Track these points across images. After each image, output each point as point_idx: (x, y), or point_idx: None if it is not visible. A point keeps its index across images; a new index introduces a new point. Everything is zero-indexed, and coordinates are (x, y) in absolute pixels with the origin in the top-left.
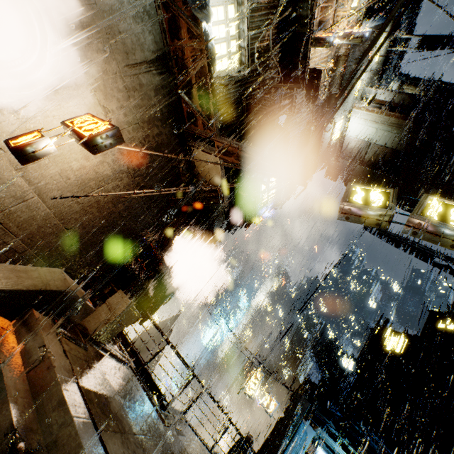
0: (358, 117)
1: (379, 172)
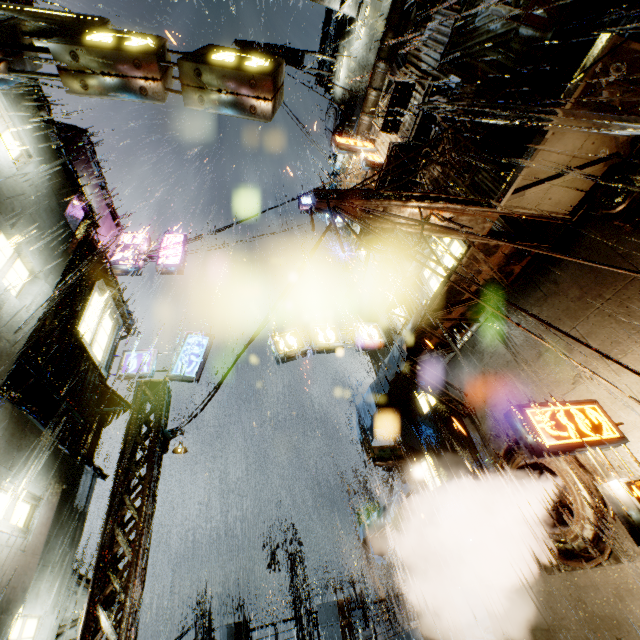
0: None
1: None
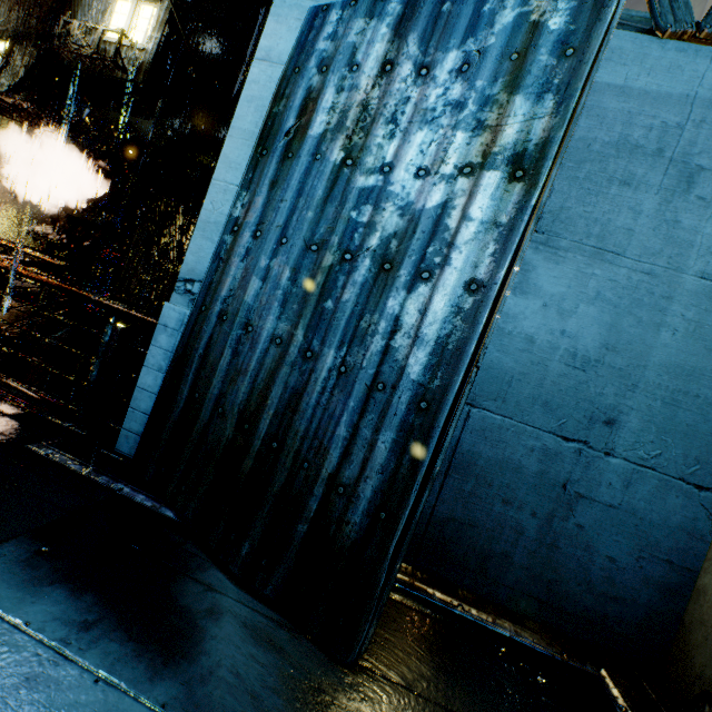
0: None
1: None
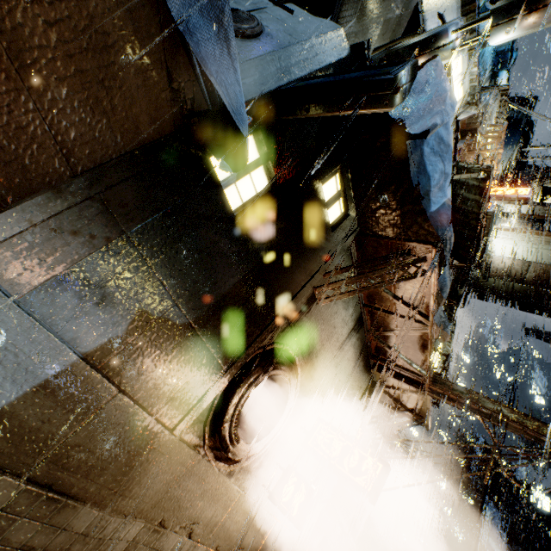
0: (507, 238)
1: (550, 290)
